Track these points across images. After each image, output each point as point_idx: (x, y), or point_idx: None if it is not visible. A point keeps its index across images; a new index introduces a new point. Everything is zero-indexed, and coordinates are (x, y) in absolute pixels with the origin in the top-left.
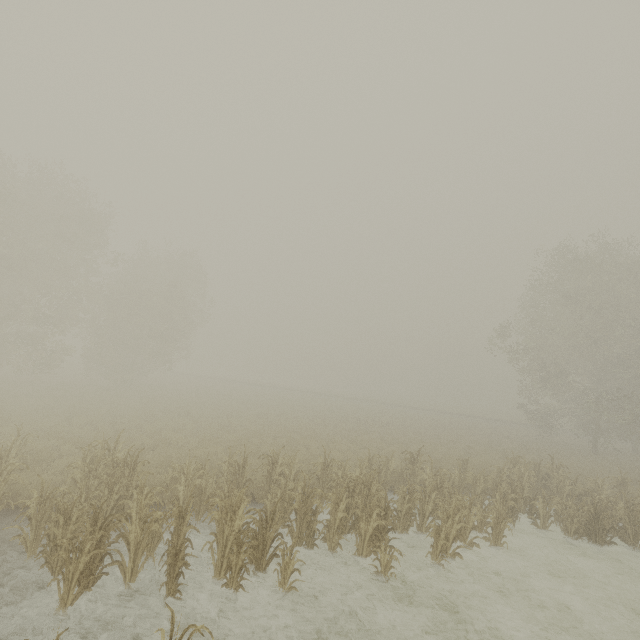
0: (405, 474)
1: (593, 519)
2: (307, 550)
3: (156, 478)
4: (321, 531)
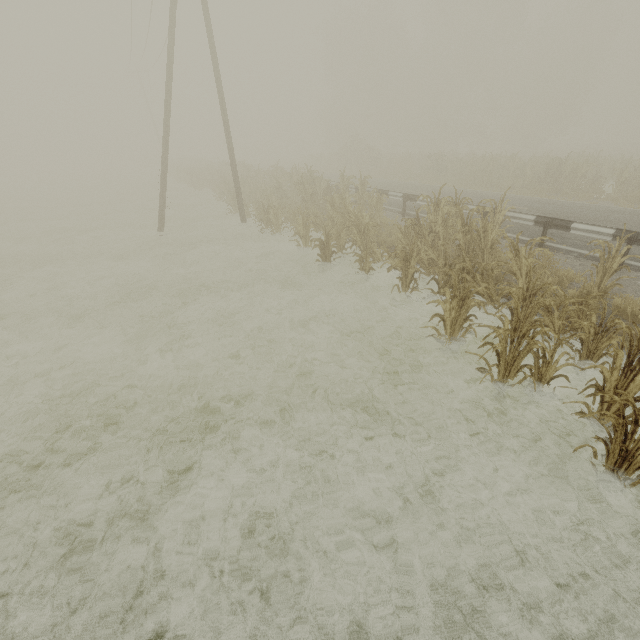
0: None
1: None
2: None
3: None
4: None
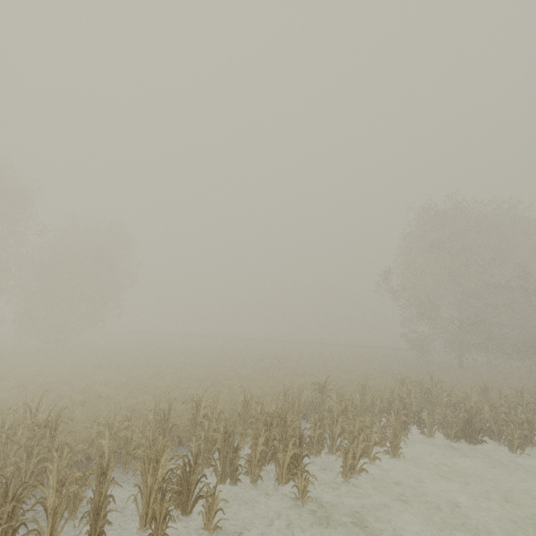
0: (315, 402)
1: (467, 423)
2: (231, 486)
3: (83, 433)
4: (243, 466)
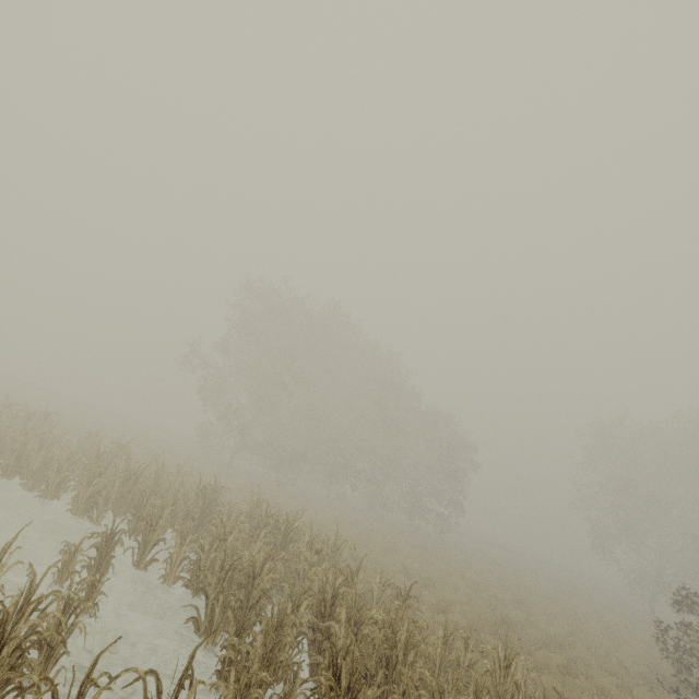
0: None
1: None
2: None
3: None
4: None
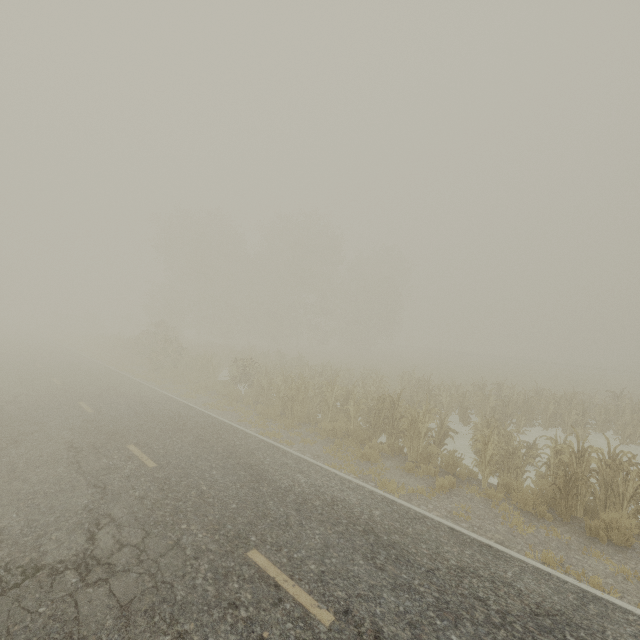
0: (609, 407)
1: None
2: (529, 428)
3: None
4: (537, 418)
